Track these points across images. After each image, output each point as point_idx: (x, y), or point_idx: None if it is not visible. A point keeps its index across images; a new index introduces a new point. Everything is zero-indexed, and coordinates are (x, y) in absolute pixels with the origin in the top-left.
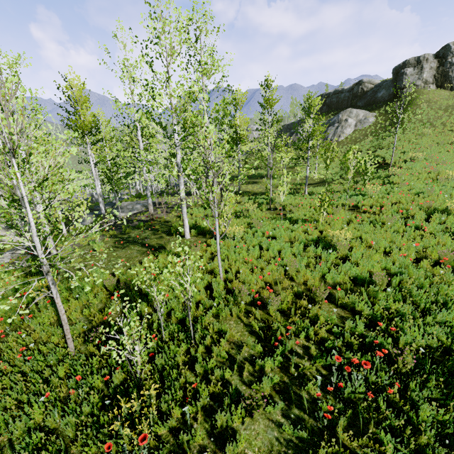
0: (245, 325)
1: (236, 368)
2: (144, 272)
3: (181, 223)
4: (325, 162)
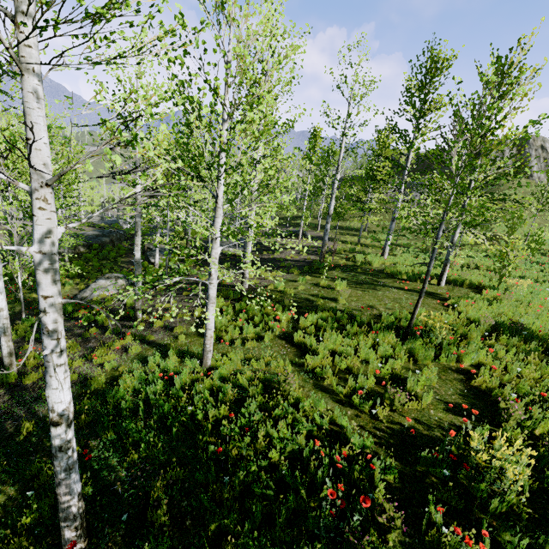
0: None
1: None
2: None
3: (396, 269)
4: (511, 227)
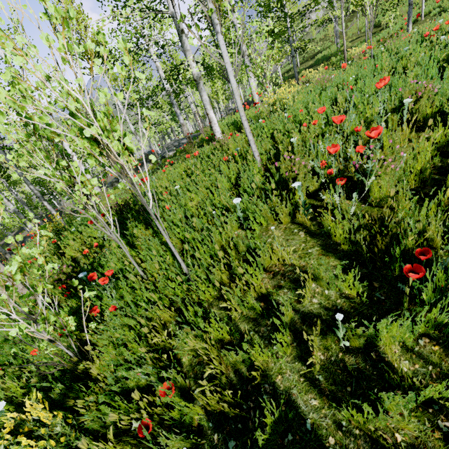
0: (310, 234)
1: (288, 338)
2: (2, 126)
3: None
4: None
